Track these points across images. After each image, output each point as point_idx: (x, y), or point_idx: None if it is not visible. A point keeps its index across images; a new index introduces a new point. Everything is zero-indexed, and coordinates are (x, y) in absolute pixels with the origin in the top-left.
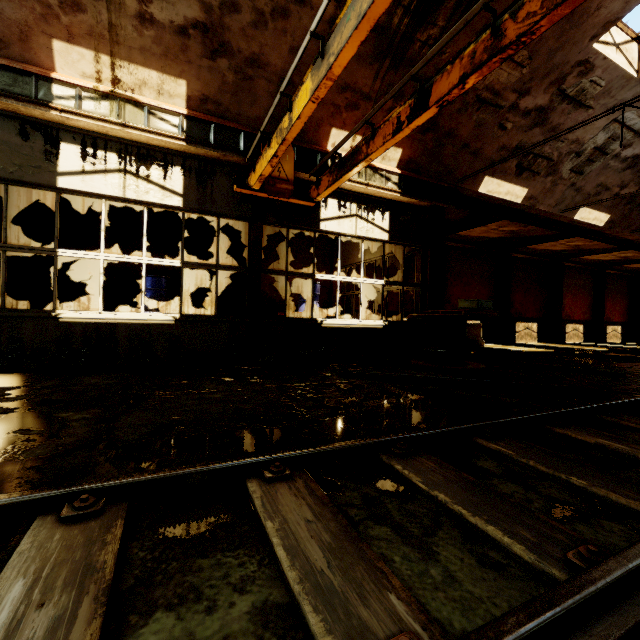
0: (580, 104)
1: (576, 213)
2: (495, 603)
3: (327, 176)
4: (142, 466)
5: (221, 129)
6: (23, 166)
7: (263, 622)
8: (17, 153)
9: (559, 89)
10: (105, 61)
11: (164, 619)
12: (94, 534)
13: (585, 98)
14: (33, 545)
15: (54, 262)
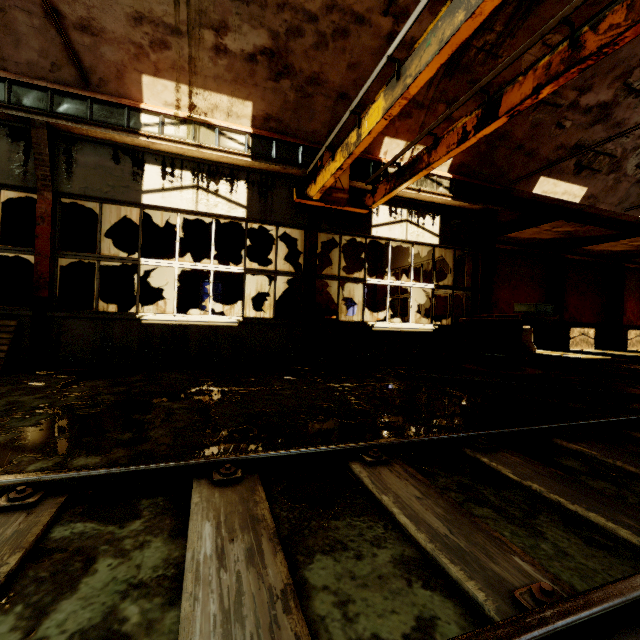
0: None
1: None
2: (610, 574)
3: (384, 184)
4: (251, 448)
5: (282, 144)
6: (115, 186)
7: (406, 569)
8: (111, 175)
9: (625, 83)
10: (184, 90)
11: (324, 560)
12: (244, 495)
13: None
14: (202, 499)
15: (138, 270)
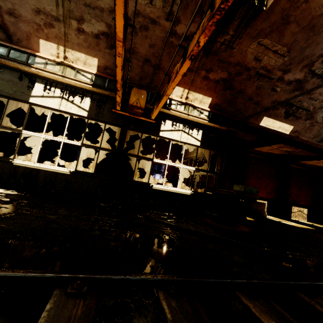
0: None
1: None
2: None
3: (156, 105)
4: None
5: (112, 81)
6: (16, 91)
7: None
8: (15, 86)
9: (310, 70)
10: (61, 49)
11: None
12: None
13: None
14: None
15: (20, 136)
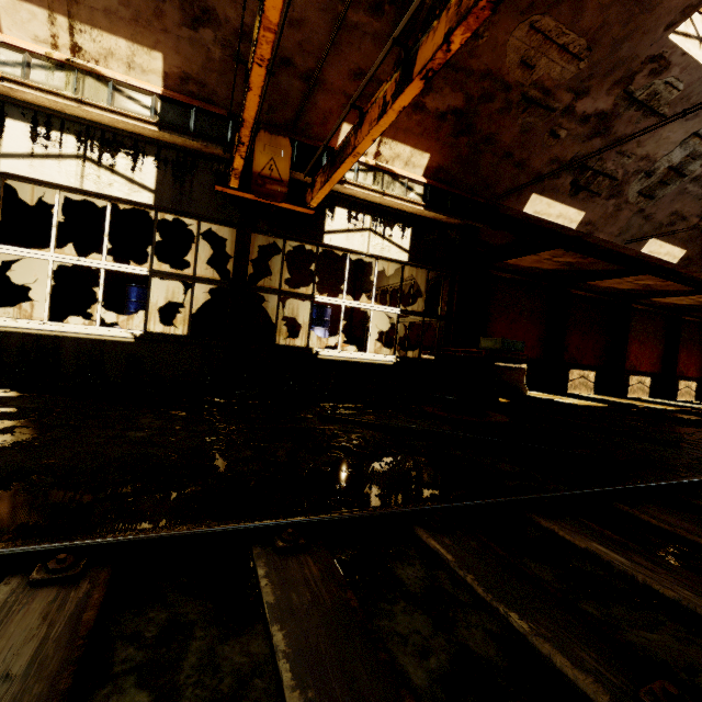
0: (652, 111)
1: (644, 245)
2: None
3: (320, 176)
4: None
5: (204, 115)
6: None
7: None
8: None
9: (626, 91)
10: (62, 23)
11: None
12: None
13: (658, 104)
14: None
15: None
